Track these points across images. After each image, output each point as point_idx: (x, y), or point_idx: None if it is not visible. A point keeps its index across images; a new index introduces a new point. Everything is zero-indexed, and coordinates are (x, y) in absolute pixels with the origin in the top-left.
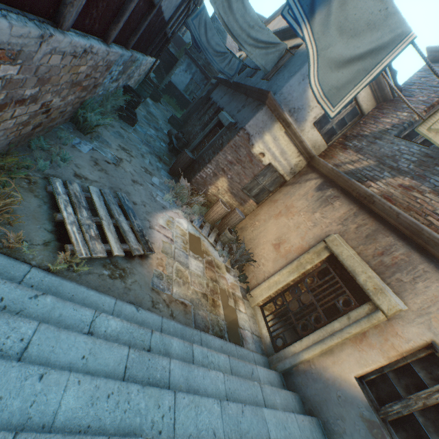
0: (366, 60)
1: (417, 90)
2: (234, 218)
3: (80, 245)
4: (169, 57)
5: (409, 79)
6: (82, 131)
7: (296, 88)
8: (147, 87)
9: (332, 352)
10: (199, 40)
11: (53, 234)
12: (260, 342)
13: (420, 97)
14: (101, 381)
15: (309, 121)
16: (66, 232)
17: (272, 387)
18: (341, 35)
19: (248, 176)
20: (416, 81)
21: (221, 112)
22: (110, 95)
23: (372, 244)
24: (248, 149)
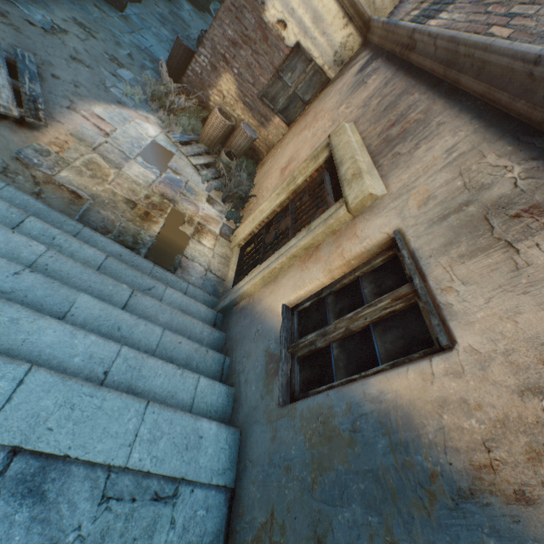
0: None
1: None
2: (238, 136)
3: None
4: None
5: None
6: None
7: None
8: None
9: (275, 280)
10: None
11: None
12: (220, 284)
13: None
14: None
15: None
16: None
17: (163, 305)
18: None
19: (266, 71)
20: None
21: None
22: None
23: (386, 117)
24: (257, 13)
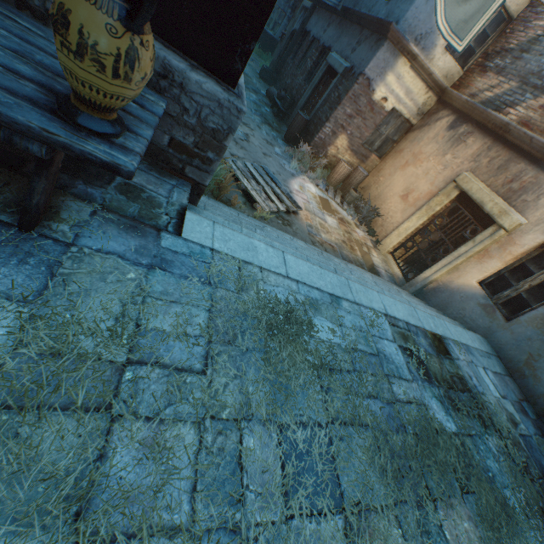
0: None
1: None
2: (357, 177)
3: (262, 203)
4: None
5: None
6: None
7: (423, 8)
8: None
9: (457, 270)
10: None
11: (244, 198)
12: (393, 278)
13: None
14: (317, 257)
15: (440, 45)
16: (249, 197)
17: (407, 294)
18: None
19: (369, 128)
20: None
21: (330, 54)
22: None
23: (502, 174)
24: (368, 96)
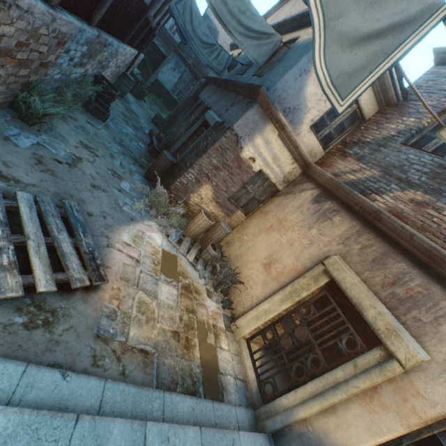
0: (386, 39)
1: (424, 93)
2: (219, 232)
3: None
4: (157, 53)
5: (415, 83)
6: (26, 120)
7: (292, 84)
8: (127, 81)
9: (334, 411)
10: (184, 27)
11: None
12: (246, 388)
13: (429, 101)
14: None
15: (306, 123)
16: None
17: None
18: (357, 0)
19: (236, 184)
20: (422, 85)
21: (208, 111)
22: (71, 82)
23: (380, 270)
24: (236, 152)
